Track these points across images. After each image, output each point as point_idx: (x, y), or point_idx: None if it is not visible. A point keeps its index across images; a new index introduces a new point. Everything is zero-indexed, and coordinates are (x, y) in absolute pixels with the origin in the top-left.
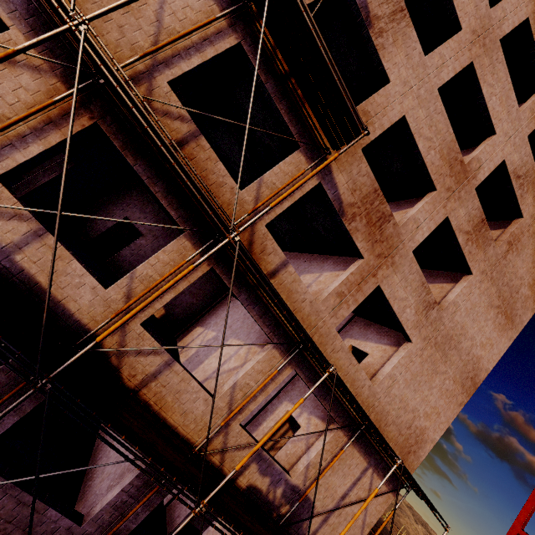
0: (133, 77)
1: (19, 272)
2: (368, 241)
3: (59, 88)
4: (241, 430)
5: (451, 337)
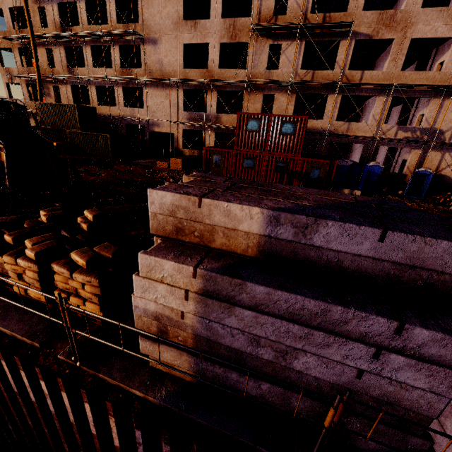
0: (294, 78)
1: (307, 130)
2: (391, 32)
3: (287, 94)
4: (385, 125)
5: None
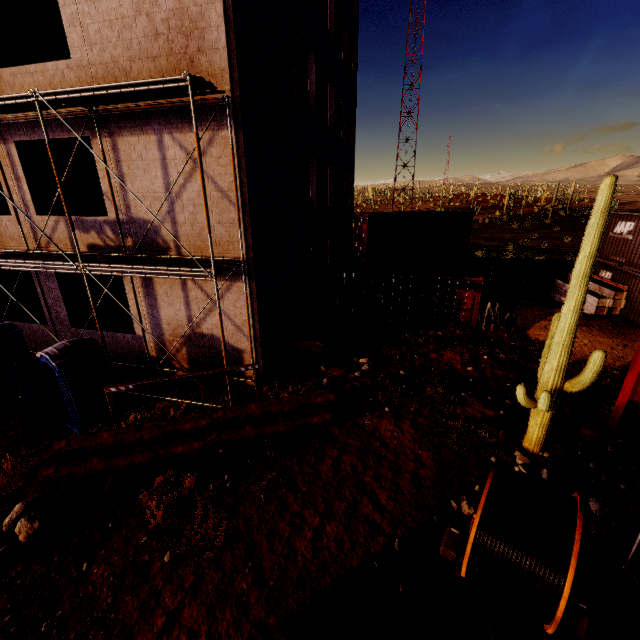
0: None
1: None
2: None
3: None
4: (43, 219)
5: None
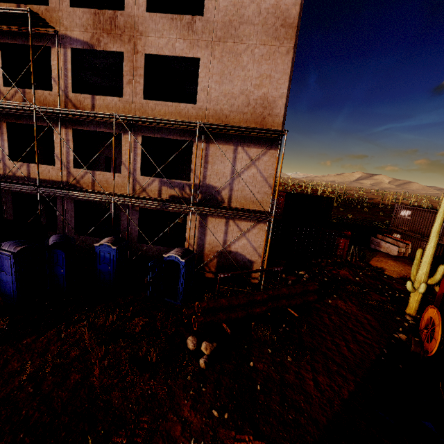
0: None
1: (36, 180)
2: (116, 41)
3: None
4: (143, 178)
5: (230, 21)
